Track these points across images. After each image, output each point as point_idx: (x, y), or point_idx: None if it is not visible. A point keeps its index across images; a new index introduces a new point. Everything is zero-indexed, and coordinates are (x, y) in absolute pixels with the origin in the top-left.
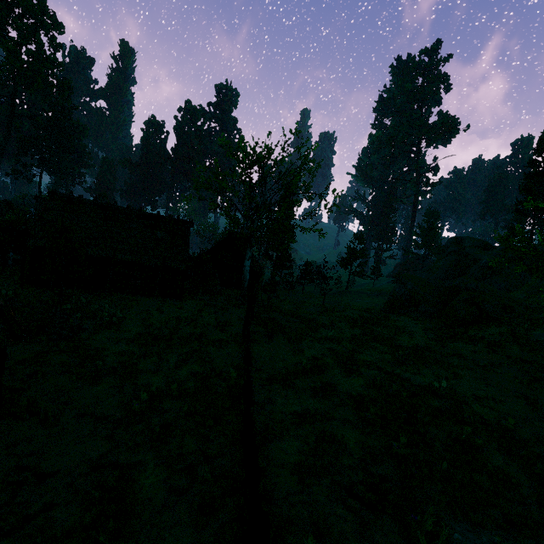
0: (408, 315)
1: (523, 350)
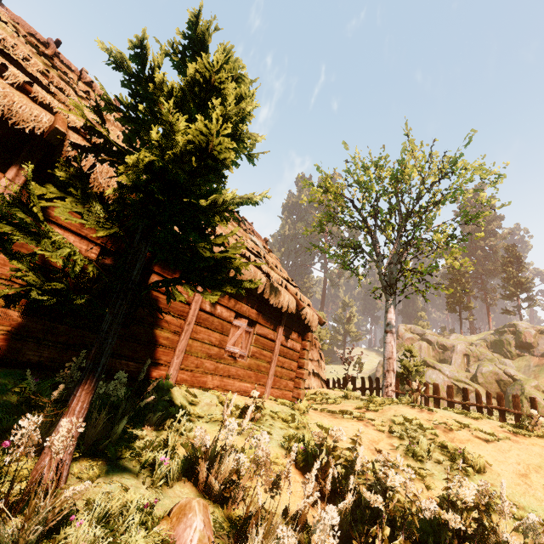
0: None
1: None
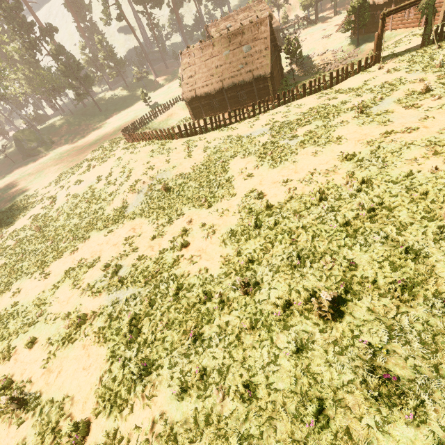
0: None
1: None
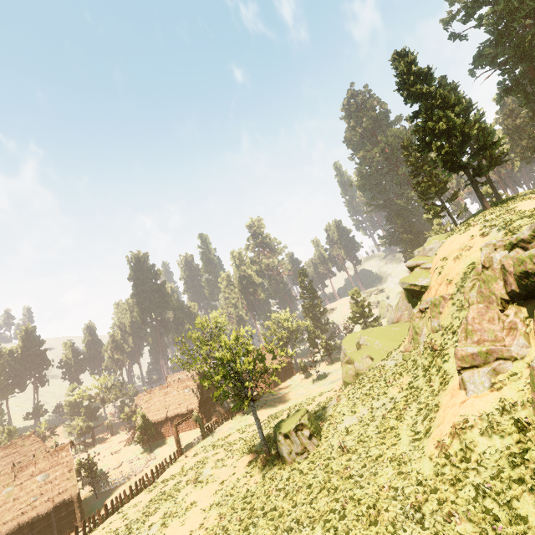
0: None
1: None
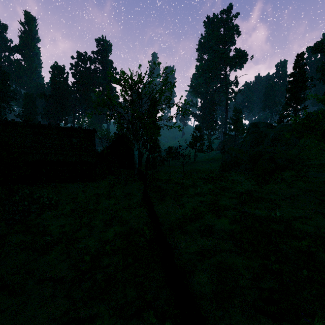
0: (234, 172)
1: (307, 184)
